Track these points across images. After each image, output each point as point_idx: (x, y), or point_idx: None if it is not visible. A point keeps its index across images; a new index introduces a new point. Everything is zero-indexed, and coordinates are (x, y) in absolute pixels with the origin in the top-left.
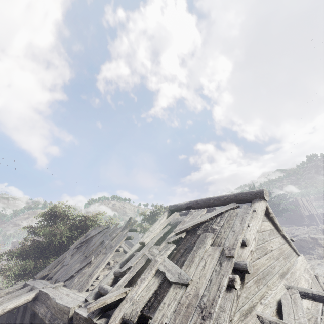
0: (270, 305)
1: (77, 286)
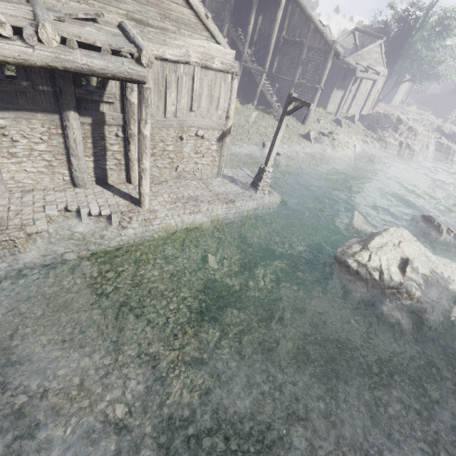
0: (65, 4)
1: None
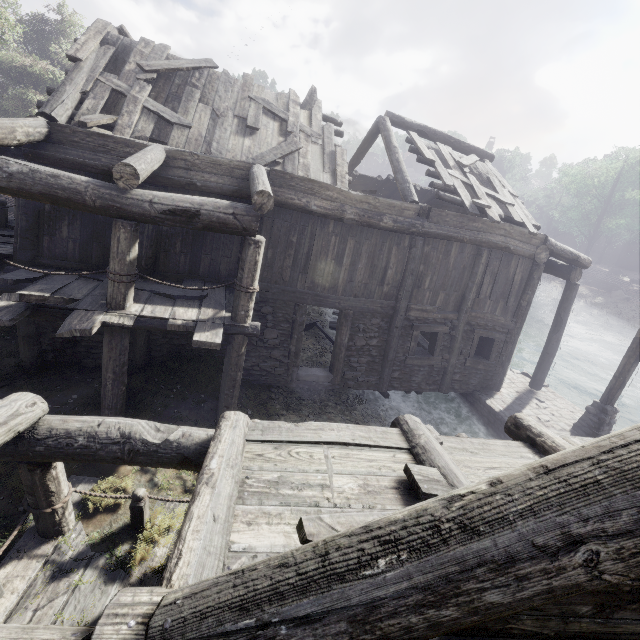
0: None
1: None
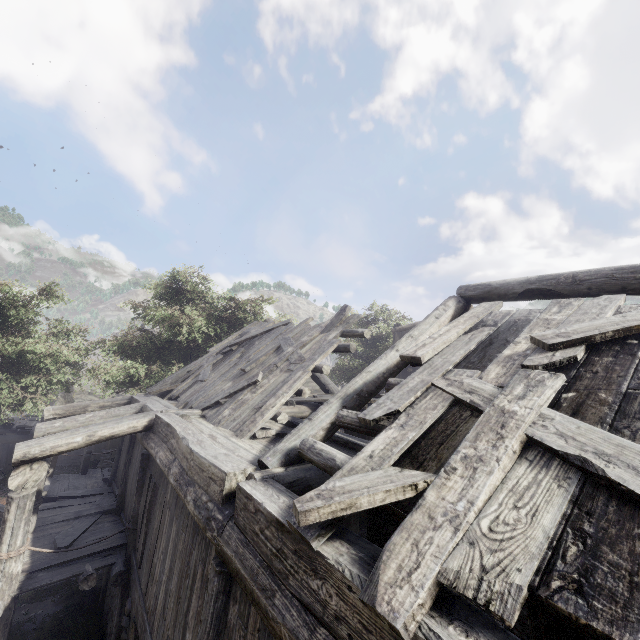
0: None
1: (229, 424)
